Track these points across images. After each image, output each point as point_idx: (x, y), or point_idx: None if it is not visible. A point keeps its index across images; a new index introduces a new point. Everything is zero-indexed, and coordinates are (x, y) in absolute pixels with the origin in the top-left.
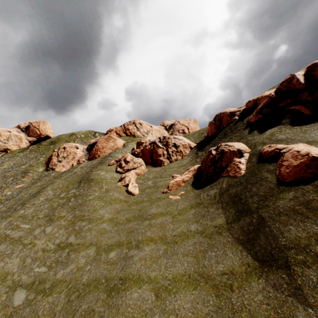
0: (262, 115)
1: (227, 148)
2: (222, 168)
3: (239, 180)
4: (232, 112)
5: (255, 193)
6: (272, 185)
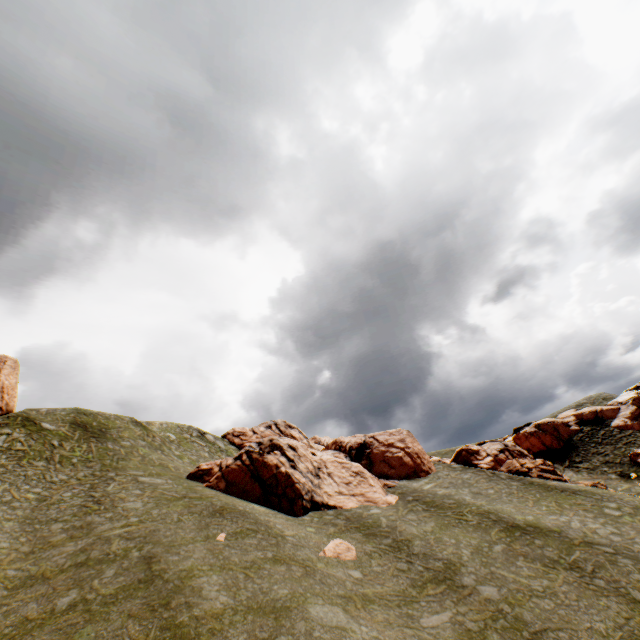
0: None
1: None
2: None
3: None
4: (562, 421)
5: None
6: None
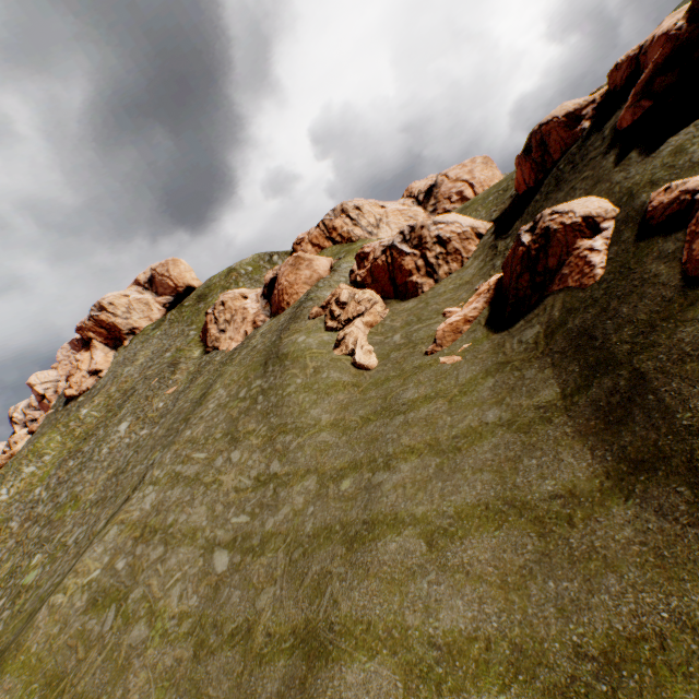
0: (651, 99)
1: (556, 221)
2: (551, 273)
3: (589, 294)
4: (571, 112)
5: (627, 319)
6: (669, 292)
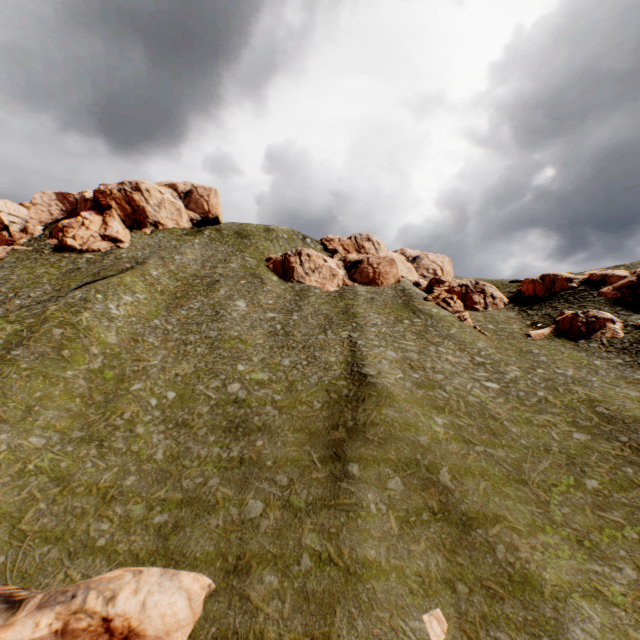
0: (620, 293)
1: (599, 315)
2: (595, 330)
3: (620, 340)
4: (568, 277)
5: None
6: None
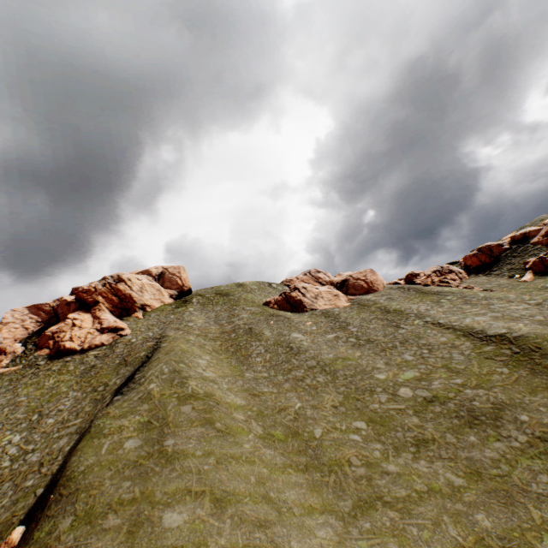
0: None
1: None
2: None
3: None
4: (498, 243)
5: None
6: None
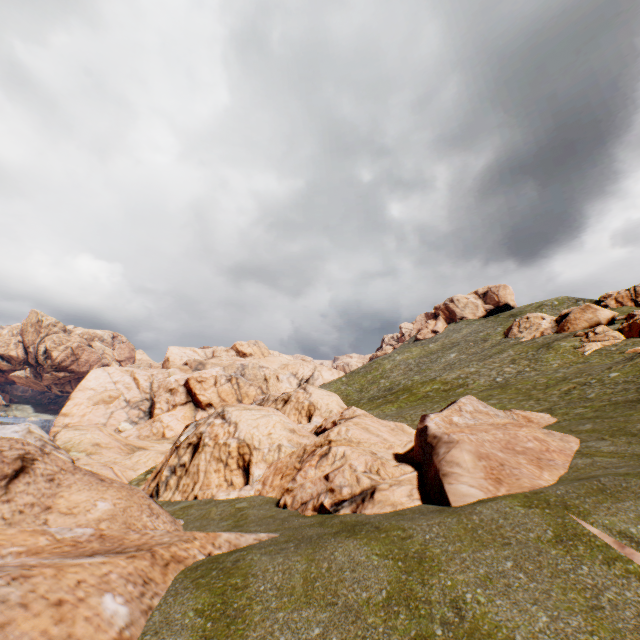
0: None
1: None
2: None
3: None
4: None
5: None
6: None
